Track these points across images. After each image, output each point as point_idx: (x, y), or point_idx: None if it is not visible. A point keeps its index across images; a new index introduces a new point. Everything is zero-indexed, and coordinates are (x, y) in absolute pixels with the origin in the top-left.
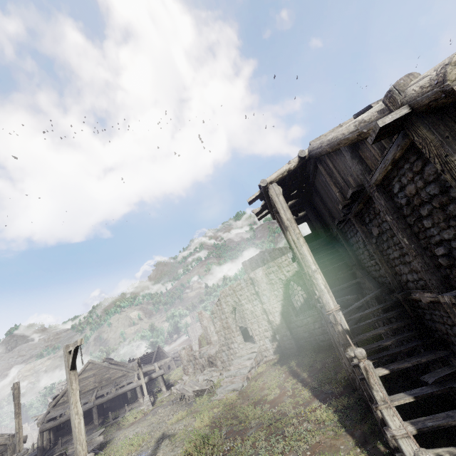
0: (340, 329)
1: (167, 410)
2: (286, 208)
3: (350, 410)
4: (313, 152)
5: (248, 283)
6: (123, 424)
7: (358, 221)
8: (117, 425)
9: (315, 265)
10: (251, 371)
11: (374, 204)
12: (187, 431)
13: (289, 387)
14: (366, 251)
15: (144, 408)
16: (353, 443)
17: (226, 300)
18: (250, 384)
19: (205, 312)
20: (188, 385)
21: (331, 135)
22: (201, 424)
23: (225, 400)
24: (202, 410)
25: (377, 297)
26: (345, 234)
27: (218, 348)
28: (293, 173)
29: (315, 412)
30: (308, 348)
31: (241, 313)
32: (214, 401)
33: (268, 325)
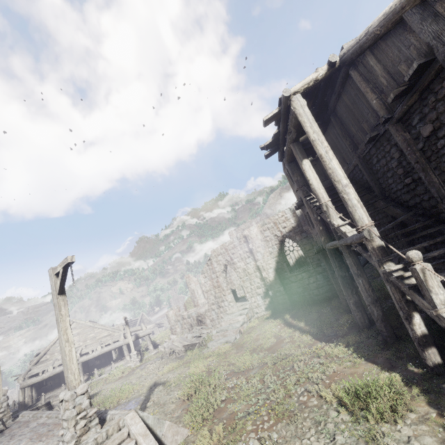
0: (375, 245)
1: (157, 364)
2: (313, 120)
3: (364, 344)
4: (349, 52)
5: (241, 241)
6: (110, 379)
7: (399, 129)
8: (104, 380)
9: (347, 179)
10: (243, 325)
11: (438, 86)
12: (181, 377)
13: (286, 335)
14: (400, 169)
15: (132, 364)
16: (379, 368)
17: (218, 259)
18: (243, 336)
19: (193, 276)
20: (177, 341)
21: (388, 6)
22: (197, 370)
23: (218, 351)
24: (195, 360)
25: (401, 226)
26: (368, 161)
27: (207, 307)
28: (317, 88)
29: (325, 348)
30: (302, 302)
31: (228, 279)
32: (207, 353)
33: (261, 282)
